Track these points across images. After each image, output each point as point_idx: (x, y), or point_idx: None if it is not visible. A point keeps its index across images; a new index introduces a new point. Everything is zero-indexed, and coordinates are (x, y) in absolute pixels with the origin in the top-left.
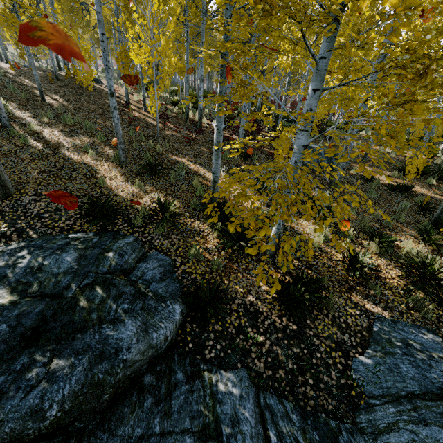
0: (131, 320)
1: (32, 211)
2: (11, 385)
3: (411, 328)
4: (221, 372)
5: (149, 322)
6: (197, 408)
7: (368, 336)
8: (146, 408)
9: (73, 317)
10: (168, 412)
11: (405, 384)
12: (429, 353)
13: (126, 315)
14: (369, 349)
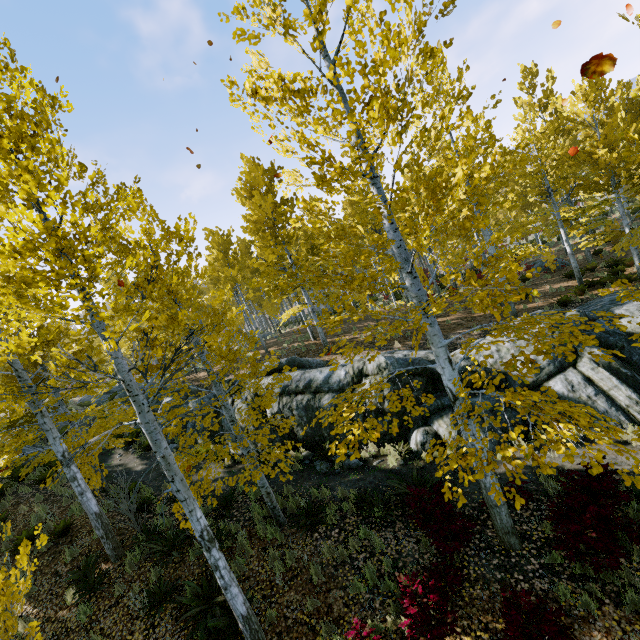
0: None
1: None
2: None
3: None
4: None
5: None
6: None
7: None
8: None
9: None
10: None
11: None
12: None
13: None
14: None
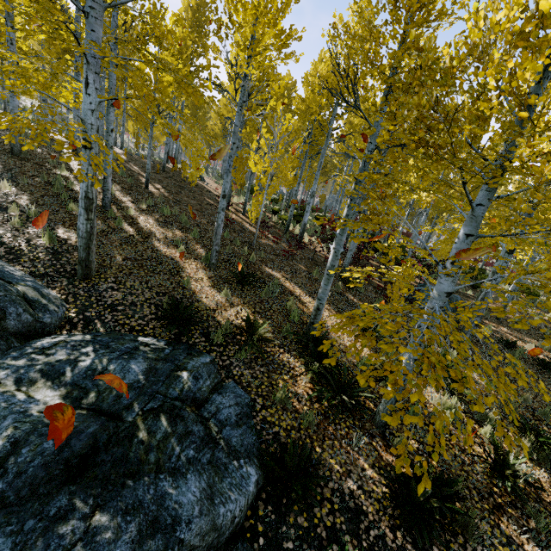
0: (194, 477)
1: (107, 300)
2: (39, 538)
3: None
4: None
5: (216, 487)
6: None
7: None
8: None
9: (127, 452)
10: None
11: None
12: None
13: (189, 467)
14: None
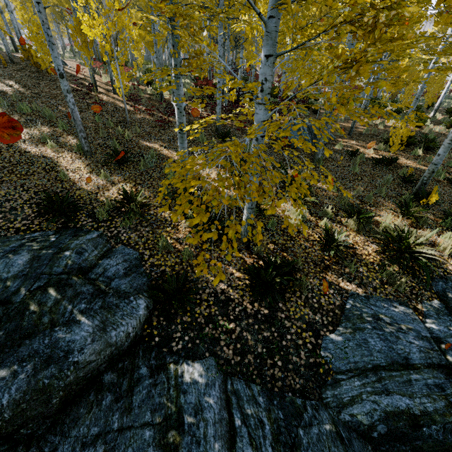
0: (88, 320)
1: None
2: None
3: (383, 302)
4: (188, 362)
5: (109, 321)
6: (160, 401)
7: (340, 313)
8: (104, 406)
9: (21, 323)
10: (128, 407)
11: (372, 357)
12: (398, 325)
13: (83, 316)
14: (341, 326)
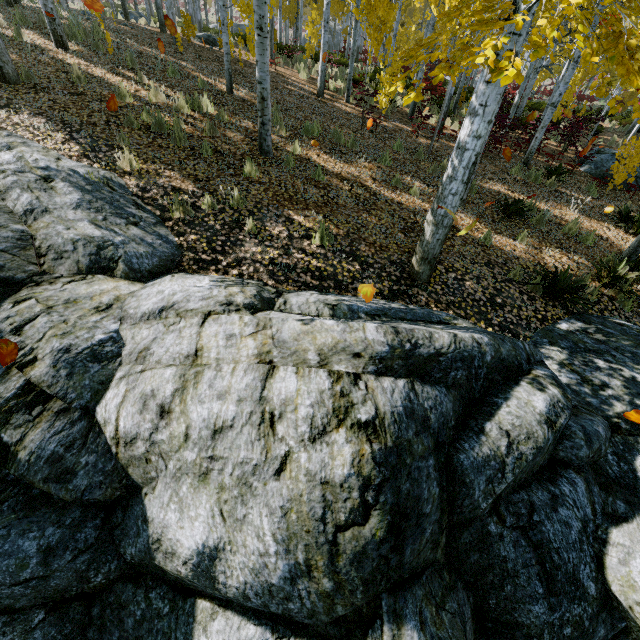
0: None
1: (479, 297)
2: None
3: None
4: None
5: None
6: None
7: None
8: None
9: None
10: None
11: None
12: None
13: None
14: None
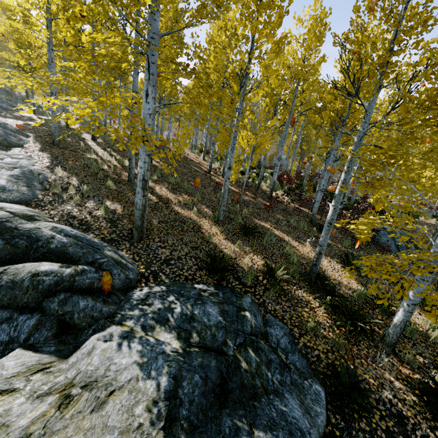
0: (289, 396)
1: (161, 256)
2: None
3: None
4: None
5: (305, 403)
6: None
7: None
8: None
9: (242, 379)
10: None
11: None
12: None
13: (282, 388)
14: None
